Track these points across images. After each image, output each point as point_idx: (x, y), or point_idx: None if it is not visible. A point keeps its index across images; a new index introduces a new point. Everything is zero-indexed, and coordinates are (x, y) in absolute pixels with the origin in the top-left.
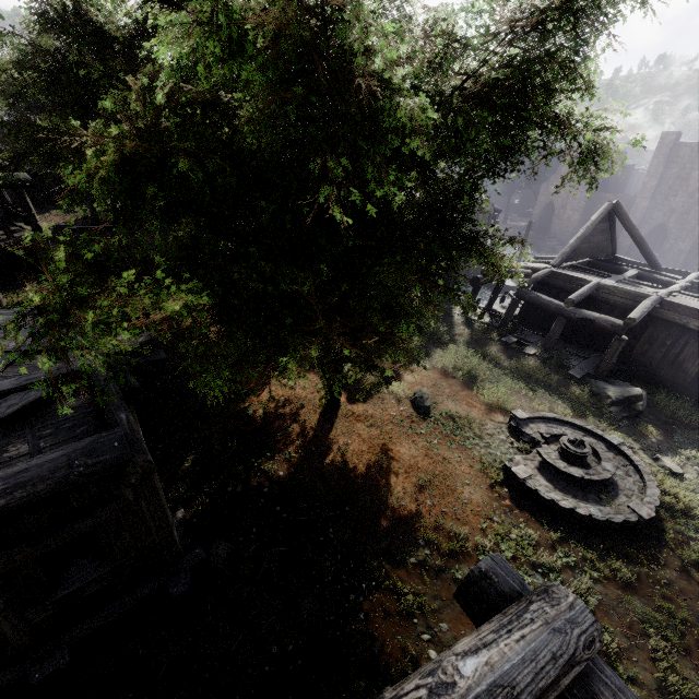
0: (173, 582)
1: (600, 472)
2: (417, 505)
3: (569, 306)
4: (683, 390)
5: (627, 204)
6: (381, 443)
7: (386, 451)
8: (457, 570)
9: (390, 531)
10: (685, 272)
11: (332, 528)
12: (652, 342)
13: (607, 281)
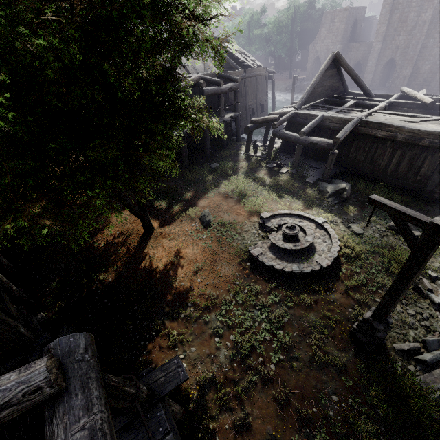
0: (29, 355)
1: (303, 243)
2: (191, 283)
3: (302, 136)
4: (378, 178)
5: (368, 48)
6: (176, 249)
7: (178, 254)
8: (207, 317)
9: (172, 301)
10: (391, 95)
11: (137, 306)
12: (358, 150)
13: (329, 113)
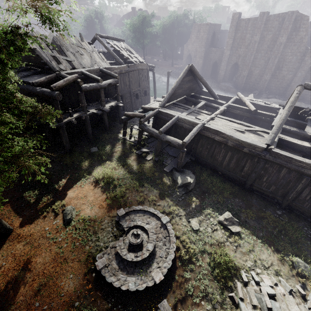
0: None
1: (143, 253)
2: (27, 309)
3: (160, 134)
4: (217, 168)
5: (222, 53)
6: (27, 258)
7: (27, 265)
8: None
9: None
10: (230, 97)
11: None
12: (203, 146)
13: (183, 114)
